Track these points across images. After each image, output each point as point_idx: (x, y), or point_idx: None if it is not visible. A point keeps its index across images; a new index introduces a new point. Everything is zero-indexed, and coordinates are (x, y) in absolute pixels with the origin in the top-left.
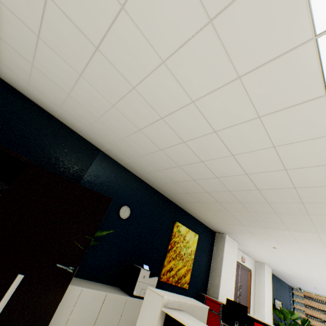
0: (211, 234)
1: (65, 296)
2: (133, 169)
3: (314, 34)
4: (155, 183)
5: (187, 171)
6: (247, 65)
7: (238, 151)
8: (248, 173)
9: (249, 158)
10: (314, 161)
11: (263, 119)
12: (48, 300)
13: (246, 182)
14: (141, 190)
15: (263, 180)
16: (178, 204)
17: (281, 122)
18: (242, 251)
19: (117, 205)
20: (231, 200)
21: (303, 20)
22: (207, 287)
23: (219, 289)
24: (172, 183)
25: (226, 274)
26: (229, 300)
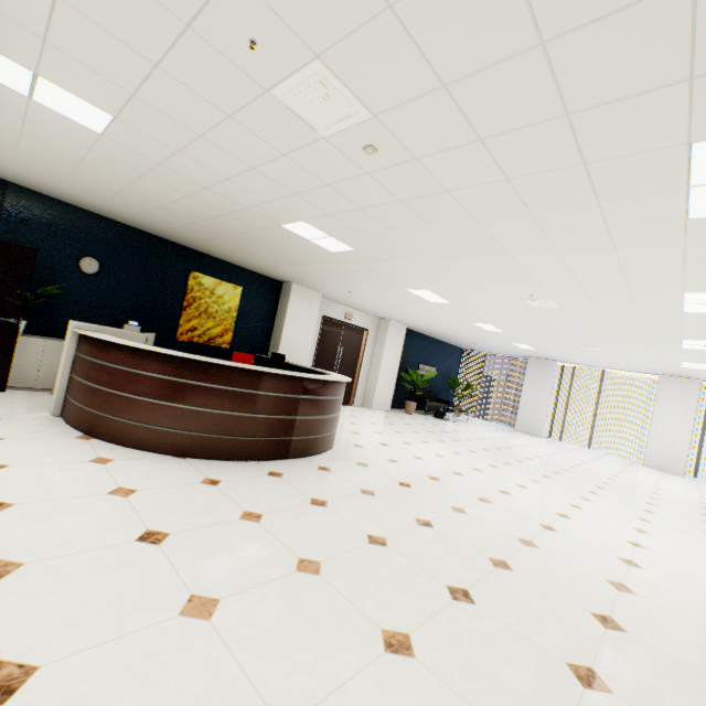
0: (272, 286)
1: (28, 346)
2: (77, 204)
3: (27, 96)
4: (126, 221)
5: (129, 203)
6: (18, 111)
7: (128, 179)
8: (175, 202)
9: (148, 186)
10: (191, 187)
11: (97, 151)
12: (3, 345)
13: (189, 211)
14: (111, 234)
15: (195, 208)
16: (190, 247)
17: (113, 154)
18: (347, 306)
19: (74, 257)
20: (216, 234)
21: (6, 88)
22: (269, 348)
23: (279, 348)
24: (139, 219)
25: (295, 332)
26: (274, 354)
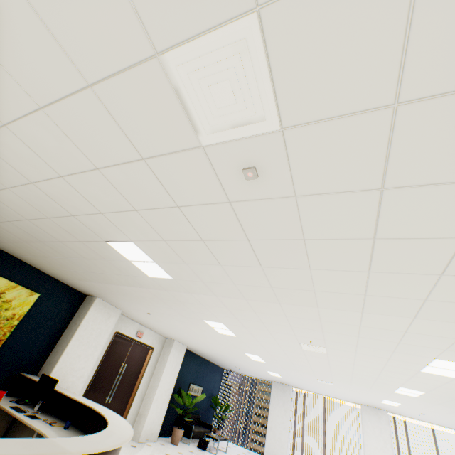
0: (75, 297)
1: None
2: None
3: None
4: None
5: None
6: None
7: None
8: None
9: None
10: (12, 177)
11: None
12: None
13: (4, 206)
14: None
15: (12, 203)
16: None
17: None
18: (141, 323)
19: None
20: (30, 237)
21: None
22: (43, 365)
23: (55, 366)
24: None
25: (81, 348)
26: (45, 376)
